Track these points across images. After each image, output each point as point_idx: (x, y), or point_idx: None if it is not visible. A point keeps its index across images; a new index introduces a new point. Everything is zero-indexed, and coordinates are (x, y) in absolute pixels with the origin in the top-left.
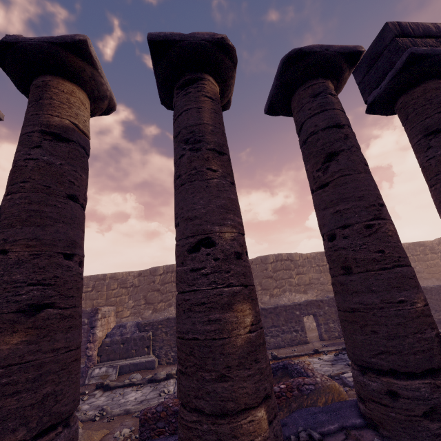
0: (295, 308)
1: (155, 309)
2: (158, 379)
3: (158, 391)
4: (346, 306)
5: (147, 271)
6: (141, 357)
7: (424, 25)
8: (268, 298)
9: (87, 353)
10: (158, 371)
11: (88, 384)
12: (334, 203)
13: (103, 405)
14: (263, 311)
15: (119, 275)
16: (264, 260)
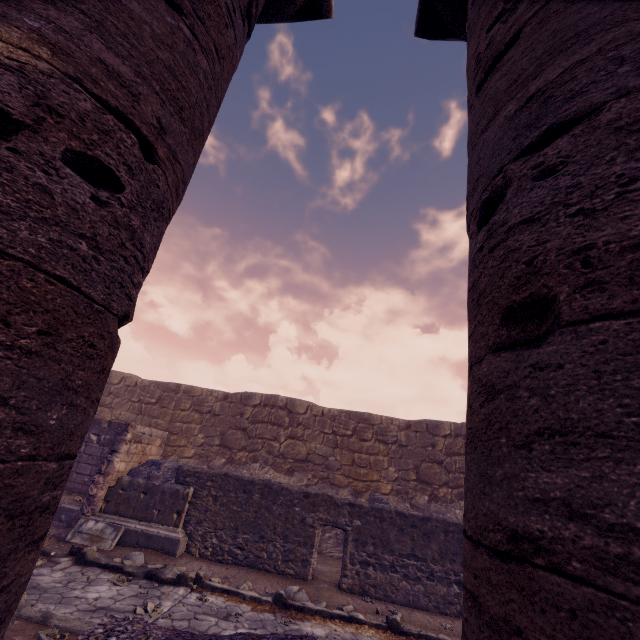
0: None
1: (231, 458)
2: (162, 577)
3: (142, 600)
4: (489, 516)
5: (237, 396)
6: (163, 526)
7: None
8: (426, 500)
9: (89, 490)
10: (178, 562)
11: (69, 541)
12: (525, 78)
13: (43, 587)
14: (399, 517)
15: (197, 391)
16: (433, 428)
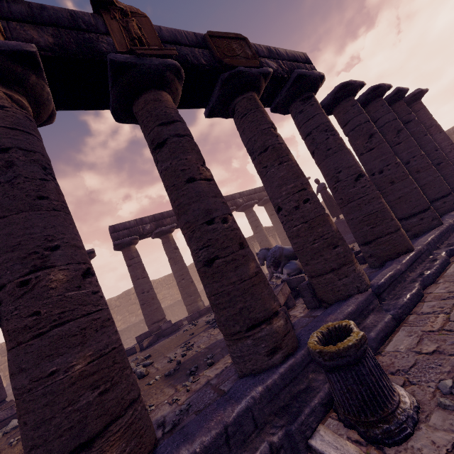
0: (141, 322)
1: None
2: None
3: None
4: None
5: None
6: None
7: (124, 224)
8: (134, 319)
9: None
10: None
11: None
12: None
13: None
14: (120, 332)
15: None
16: (128, 293)
